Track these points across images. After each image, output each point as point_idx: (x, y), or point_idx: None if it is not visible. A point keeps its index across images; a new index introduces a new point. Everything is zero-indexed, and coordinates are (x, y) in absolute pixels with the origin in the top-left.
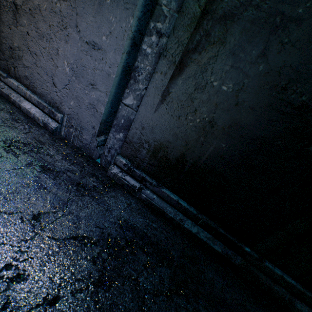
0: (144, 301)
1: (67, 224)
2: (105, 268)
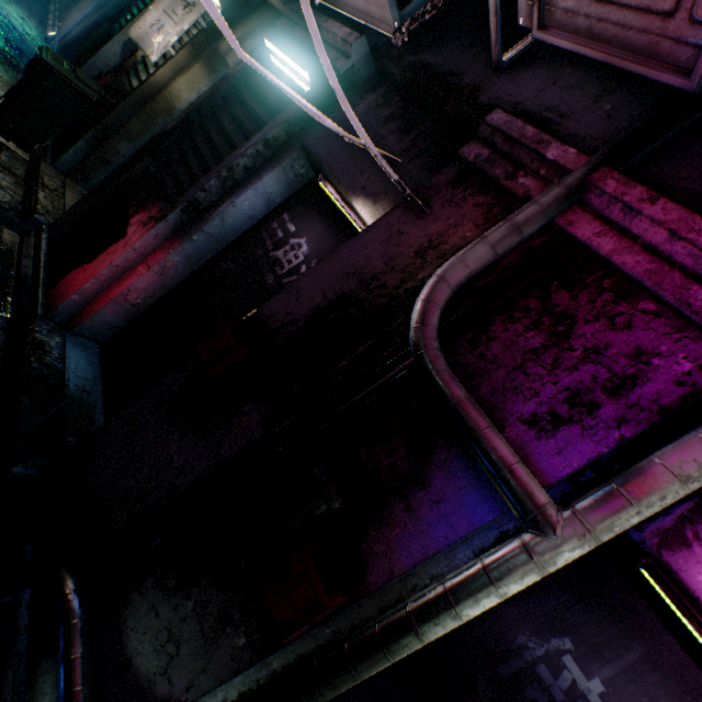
0: (1, 23)
1: (8, 17)
2: (3, 19)
